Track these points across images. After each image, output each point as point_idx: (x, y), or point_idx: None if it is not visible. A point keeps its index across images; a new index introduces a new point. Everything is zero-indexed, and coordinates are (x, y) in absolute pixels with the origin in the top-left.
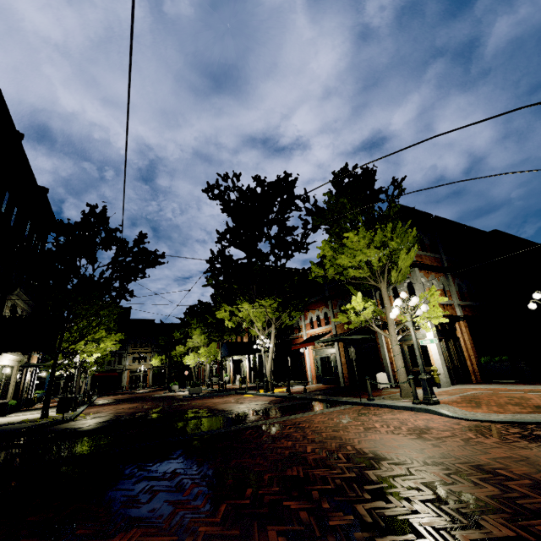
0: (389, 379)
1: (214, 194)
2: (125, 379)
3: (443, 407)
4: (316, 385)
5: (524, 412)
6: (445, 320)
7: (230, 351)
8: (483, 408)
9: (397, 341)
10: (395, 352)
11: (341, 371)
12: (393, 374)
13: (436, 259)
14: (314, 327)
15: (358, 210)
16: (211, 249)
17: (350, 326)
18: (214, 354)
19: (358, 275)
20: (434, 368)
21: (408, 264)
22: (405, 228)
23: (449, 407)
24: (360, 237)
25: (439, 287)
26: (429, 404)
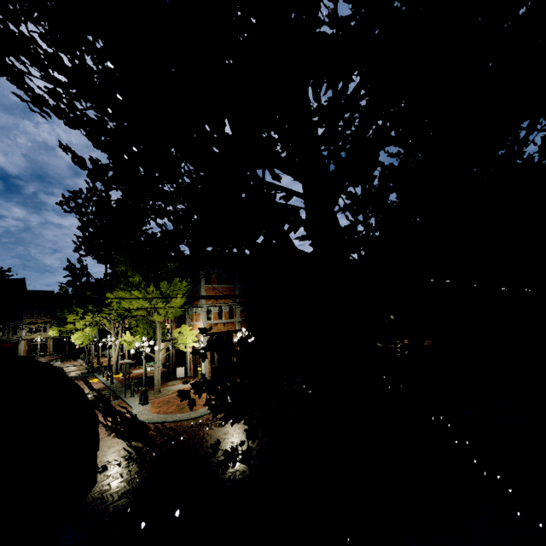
0: (187, 371)
1: (70, 206)
2: (22, 348)
3: (144, 407)
4: (161, 367)
5: (169, 412)
6: (196, 344)
7: (101, 337)
8: (162, 408)
9: (158, 359)
10: (155, 366)
11: (171, 360)
12: (190, 368)
13: (231, 288)
14: (166, 322)
15: (136, 271)
16: (68, 258)
17: (131, 348)
18: (88, 339)
19: (140, 314)
20: (199, 369)
21: (178, 306)
22: (176, 282)
23: (146, 408)
24: (129, 294)
25: (225, 310)
26: (142, 405)
